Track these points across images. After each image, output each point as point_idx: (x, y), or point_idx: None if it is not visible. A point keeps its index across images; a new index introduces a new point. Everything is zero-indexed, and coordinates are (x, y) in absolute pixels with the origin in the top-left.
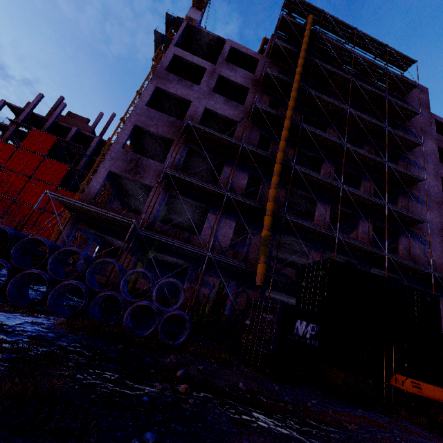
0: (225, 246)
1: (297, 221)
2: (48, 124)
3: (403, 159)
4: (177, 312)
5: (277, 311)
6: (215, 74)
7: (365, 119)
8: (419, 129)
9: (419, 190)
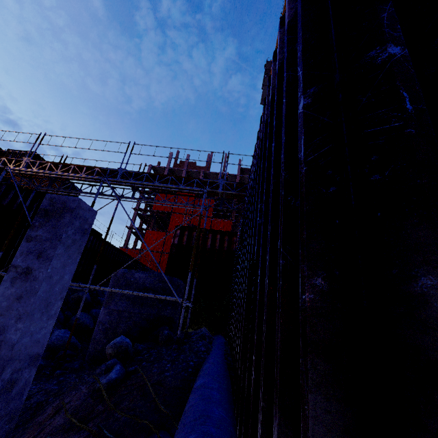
0: None
1: None
2: (184, 173)
3: None
4: None
5: None
6: None
7: None
8: None
9: None
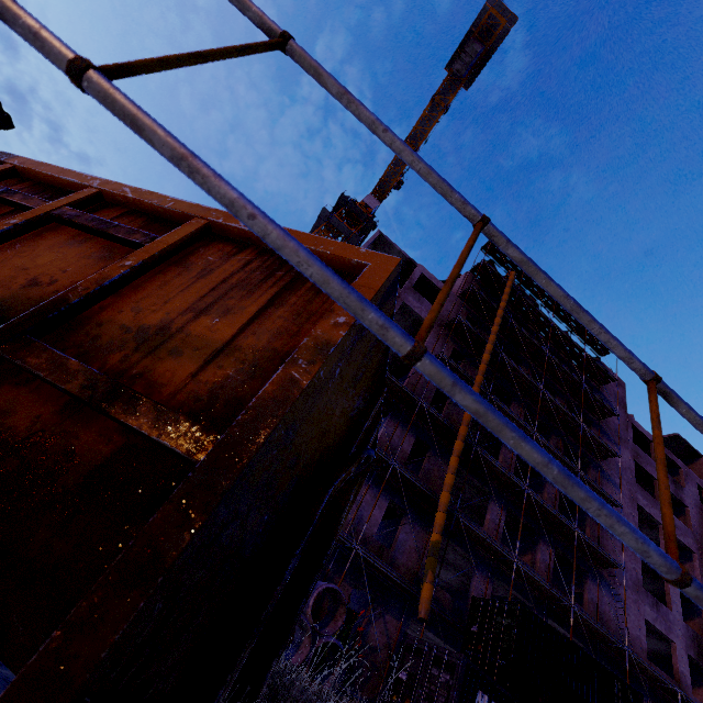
0: (371, 536)
1: (470, 525)
2: None
3: (595, 467)
4: (334, 640)
5: (459, 670)
6: (399, 300)
7: (558, 405)
8: (615, 431)
9: None
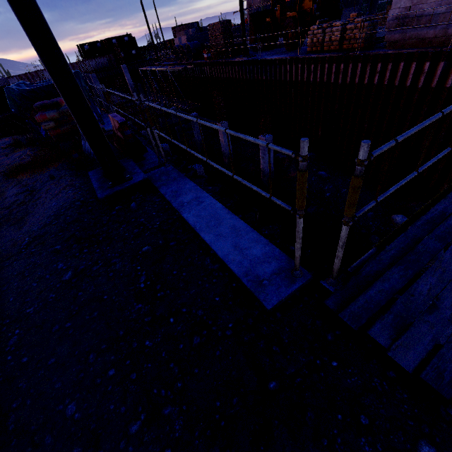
0: None
1: None
2: None
3: None
4: None
5: None
6: None
7: None
8: None
9: None
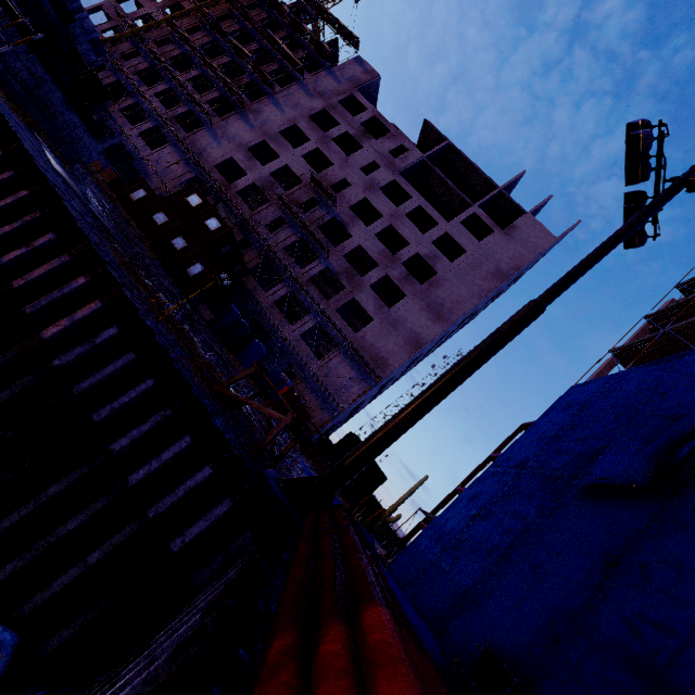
0: None
1: (119, 65)
2: None
3: (271, 98)
4: None
5: None
6: (176, 1)
7: (242, 50)
8: (320, 91)
9: (258, 118)
